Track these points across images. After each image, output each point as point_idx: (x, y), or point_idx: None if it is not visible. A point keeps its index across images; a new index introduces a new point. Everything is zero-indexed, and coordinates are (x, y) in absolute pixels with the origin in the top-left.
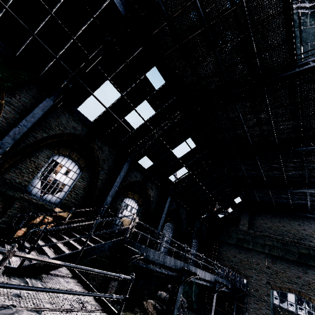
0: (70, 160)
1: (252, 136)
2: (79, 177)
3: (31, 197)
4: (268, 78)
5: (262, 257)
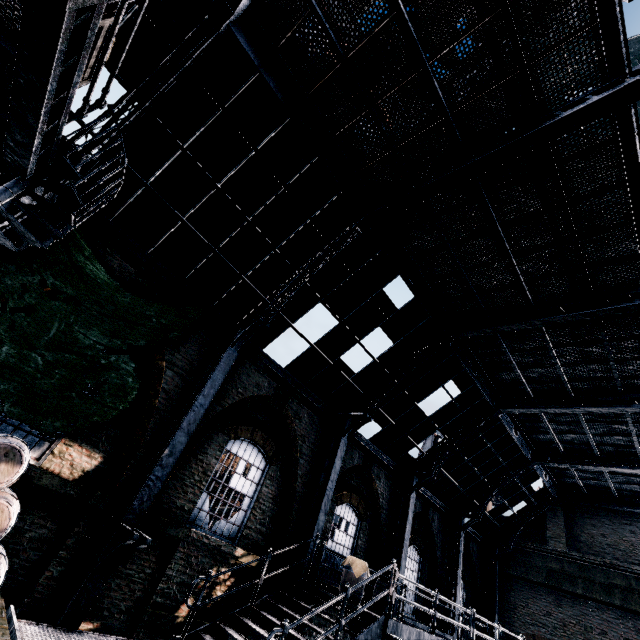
0: (250, 445)
1: (572, 378)
2: (266, 477)
3: (201, 534)
4: (611, 304)
5: (610, 616)
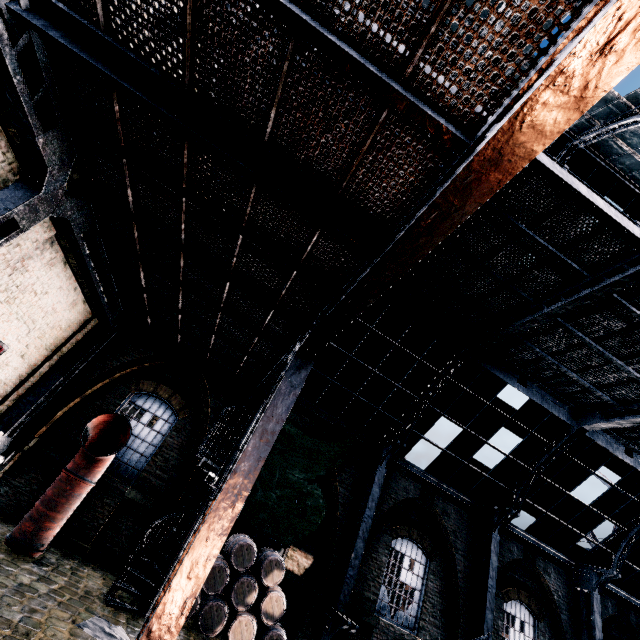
0: (409, 542)
1: None
2: (428, 572)
3: (387, 623)
4: None
5: None
